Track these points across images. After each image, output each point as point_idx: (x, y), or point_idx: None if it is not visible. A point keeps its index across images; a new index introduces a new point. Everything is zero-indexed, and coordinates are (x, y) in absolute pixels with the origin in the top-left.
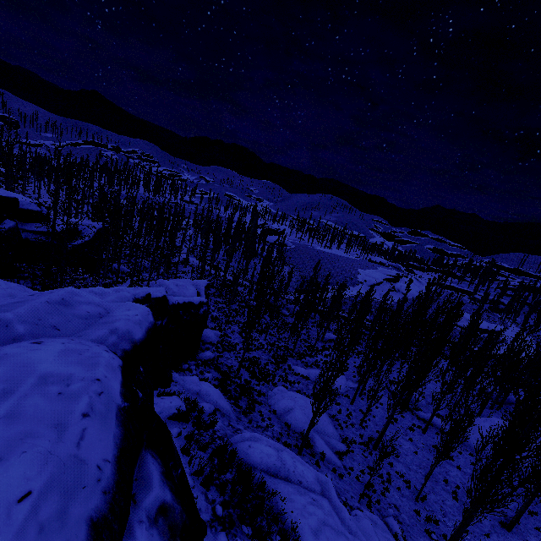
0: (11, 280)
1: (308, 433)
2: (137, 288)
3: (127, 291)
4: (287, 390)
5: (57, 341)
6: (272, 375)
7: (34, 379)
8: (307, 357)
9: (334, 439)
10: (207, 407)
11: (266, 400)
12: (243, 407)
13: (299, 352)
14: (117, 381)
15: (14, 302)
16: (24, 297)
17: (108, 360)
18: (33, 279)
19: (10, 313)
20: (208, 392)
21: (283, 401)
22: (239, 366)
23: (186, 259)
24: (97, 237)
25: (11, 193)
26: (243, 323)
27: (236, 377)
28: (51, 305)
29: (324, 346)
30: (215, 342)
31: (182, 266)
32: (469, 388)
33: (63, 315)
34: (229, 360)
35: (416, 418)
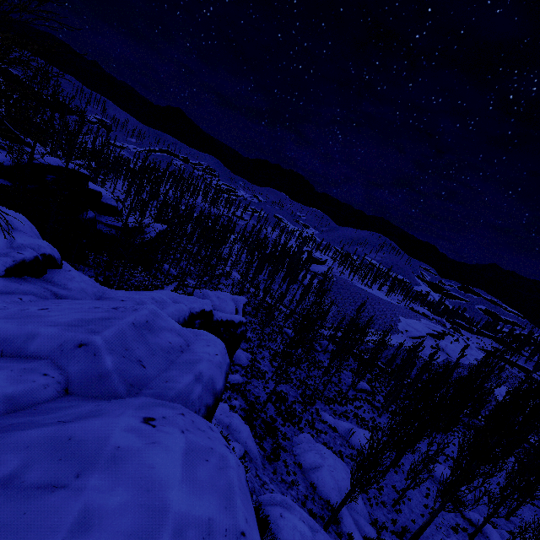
0: (78, 266)
1: (341, 508)
2: (186, 297)
3: (182, 302)
4: (314, 440)
5: (171, 422)
6: (299, 417)
7: (168, 538)
8: (336, 404)
9: (363, 517)
10: (238, 449)
11: (291, 446)
12: (268, 450)
13: (328, 397)
14: (255, 524)
15: (101, 317)
16: (108, 311)
17: (237, 473)
18: (96, 268)
19: (99, 336)
20: (238, 428)
21: (310, 455)
22: (267, 399)
23: (229, 273)
24: (159, 238)
25: (96, 187)
26: (274, 350)
27: (262, 411)
28: (136, 329)
29: (355, 395)
30: (245, 366)
31: (223, 278)
32: (533, 496)
33: (148, 345)
34: (256, 389)
35: (460, 515)
